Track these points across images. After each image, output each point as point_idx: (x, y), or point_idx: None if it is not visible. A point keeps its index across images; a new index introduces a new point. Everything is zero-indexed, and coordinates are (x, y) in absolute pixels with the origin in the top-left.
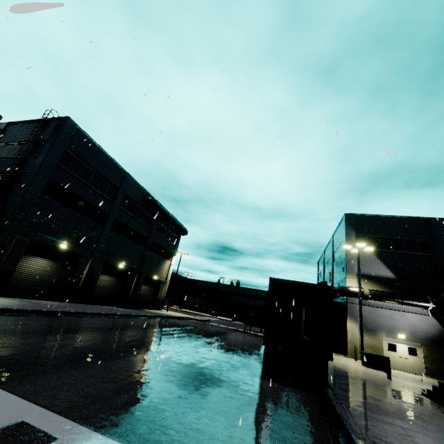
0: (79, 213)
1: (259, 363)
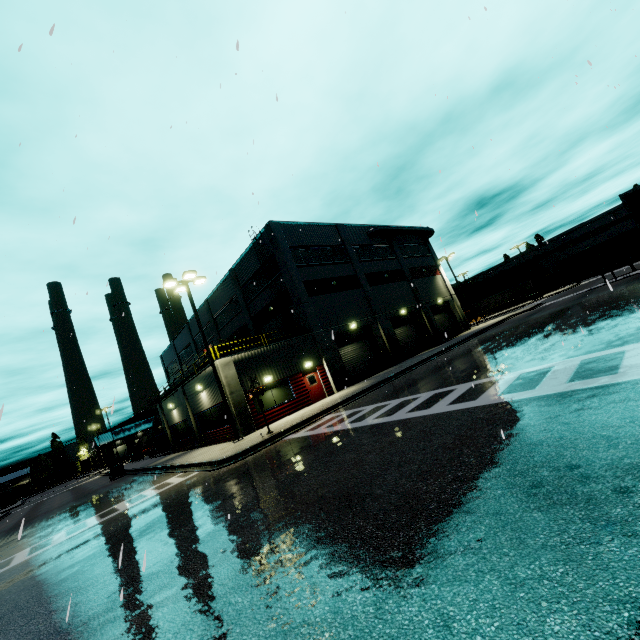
0: (339, 292)
1: None
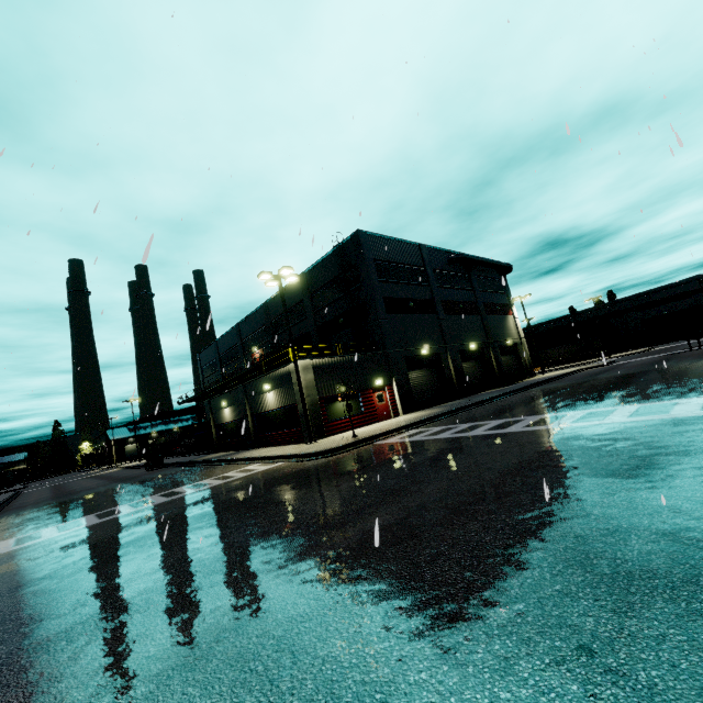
0: (415, 314)
1: None
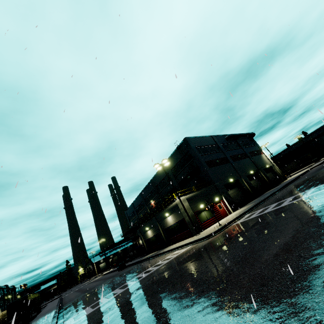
0: (220, 165)
1: None
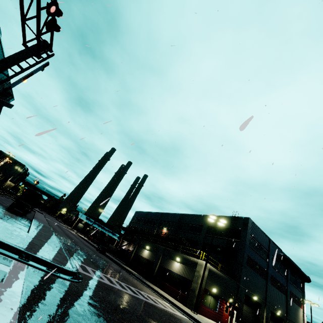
0: (257, 273)
1: None
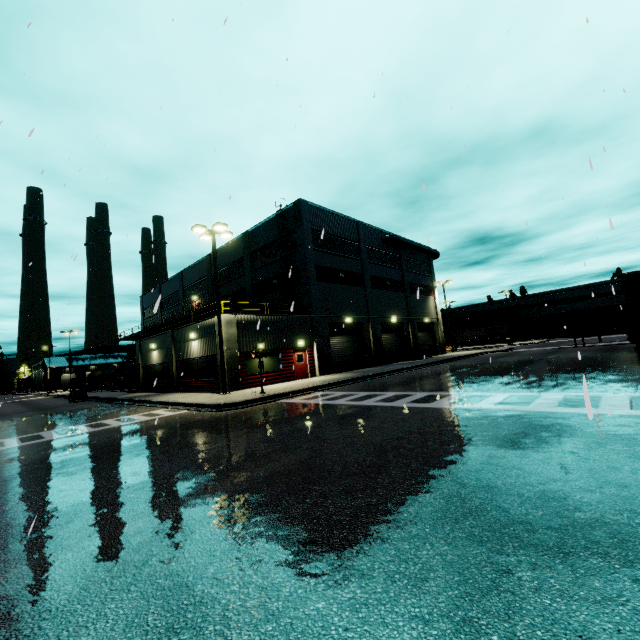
0: (344, 285)
1: (631, 362)
